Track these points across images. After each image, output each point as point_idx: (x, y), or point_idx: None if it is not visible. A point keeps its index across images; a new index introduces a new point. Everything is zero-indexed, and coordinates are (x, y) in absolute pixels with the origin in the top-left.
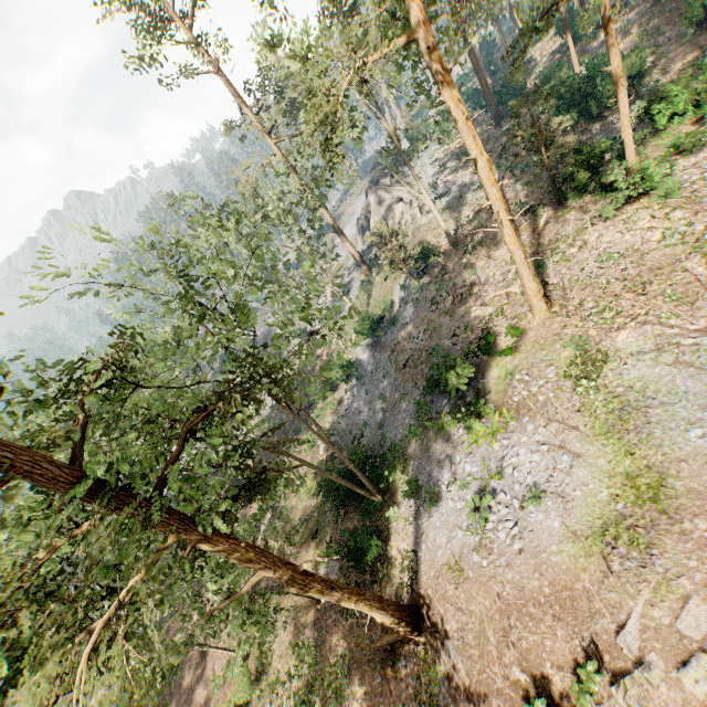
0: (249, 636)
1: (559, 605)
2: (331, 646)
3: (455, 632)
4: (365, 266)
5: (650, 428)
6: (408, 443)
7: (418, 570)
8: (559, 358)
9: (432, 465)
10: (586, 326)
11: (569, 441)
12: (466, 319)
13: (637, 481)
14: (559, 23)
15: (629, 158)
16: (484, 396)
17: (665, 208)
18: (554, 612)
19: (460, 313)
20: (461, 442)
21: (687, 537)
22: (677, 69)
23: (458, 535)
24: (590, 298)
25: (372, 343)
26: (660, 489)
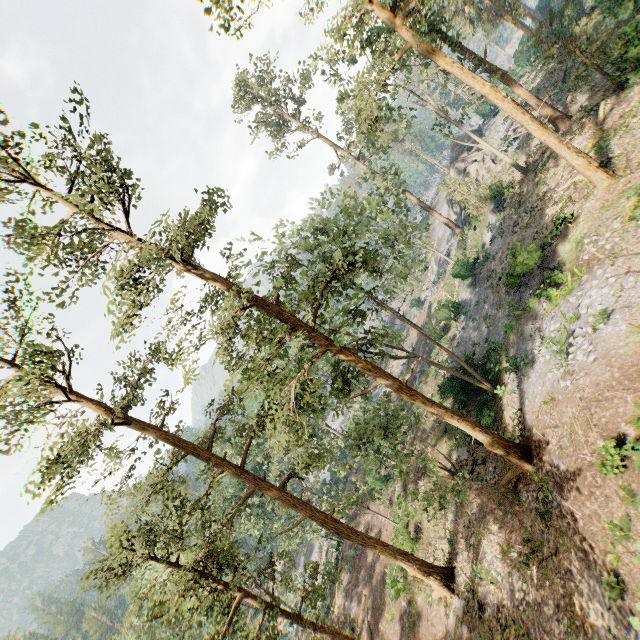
0: (406, 514)
1: (626, 380)
2: (468, 505)
3: (555, 446)
4: (457, 229)
5: None
6: (507, 338)
7: (524, 421)
8: (623, 209)
9: (526, 342)
10: None
11: (633, 265)
12: (542, 223)
13: None
14: None
15: None
16: (560, 270)
17: None
18: (622, 387)
19: (536, 221)
20: (545, 313)
21: None
22: None
23: (549, 377)
24: None
25: (472, 282)
26: None
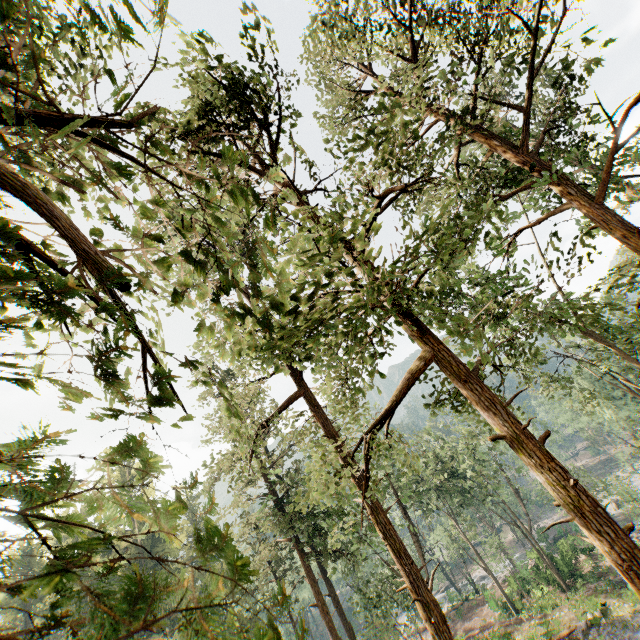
0: None
1: None
2: None
3: None
4: None
5: None
6: None
7: None
8: None
9: None
10: None
11: None
12: None
13: None
14: None
15: None
16: None
17: None
18: None
19: None
20: None
21: None
22: None
23: None
24: None
25: None
26: None
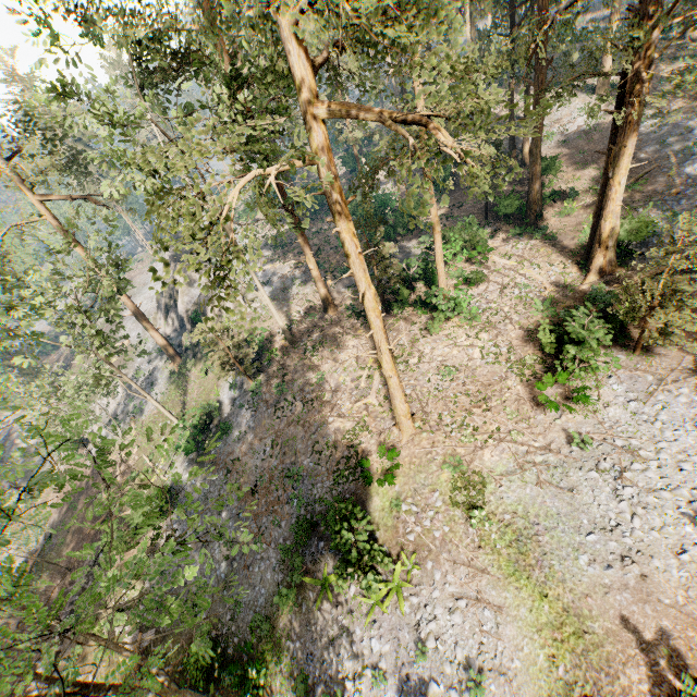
0: None
1: None
2: None
3: None
4: (174, 355)
5: (548, 559)
6: (277, 612)
7: None
8: (440, 481)
9: (323, 646)
10: (453, 443)
11: (484, 589)
12: (325, 432)
13: (564, 631)
14: (345, 158)
15: (442, 285)
16: (372, 534)
17: (474, 329)
18: None
19: (315, 423)
20: (357, 605)
21: (630, 695)
22: (440, 217)
23: None
24: (446, 413)
25: (197, 457)
26: (586, 637)
